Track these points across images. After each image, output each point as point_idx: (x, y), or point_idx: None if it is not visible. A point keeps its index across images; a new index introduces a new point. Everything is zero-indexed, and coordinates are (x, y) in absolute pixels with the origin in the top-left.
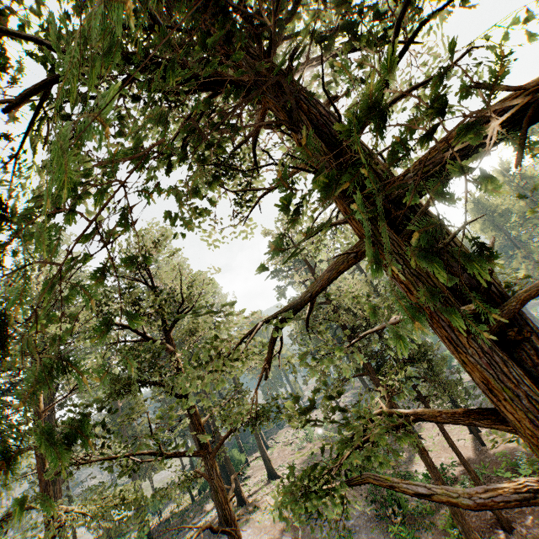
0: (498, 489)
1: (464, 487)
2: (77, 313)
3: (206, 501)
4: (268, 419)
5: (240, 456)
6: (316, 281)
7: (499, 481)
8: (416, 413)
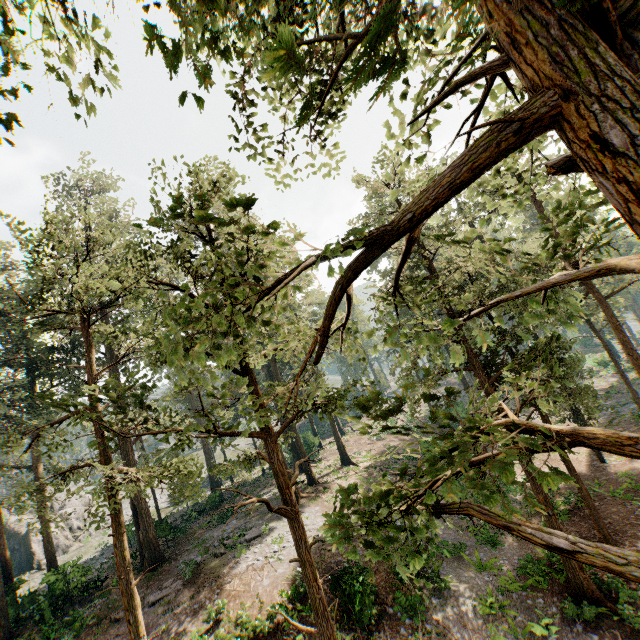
0: None
1: (567, 502)
2: (120, 269)
3: None
4: (338, 410)
5: (313, 439)
6: (425, 190)
7: (614, 502)
8: (576, 435)
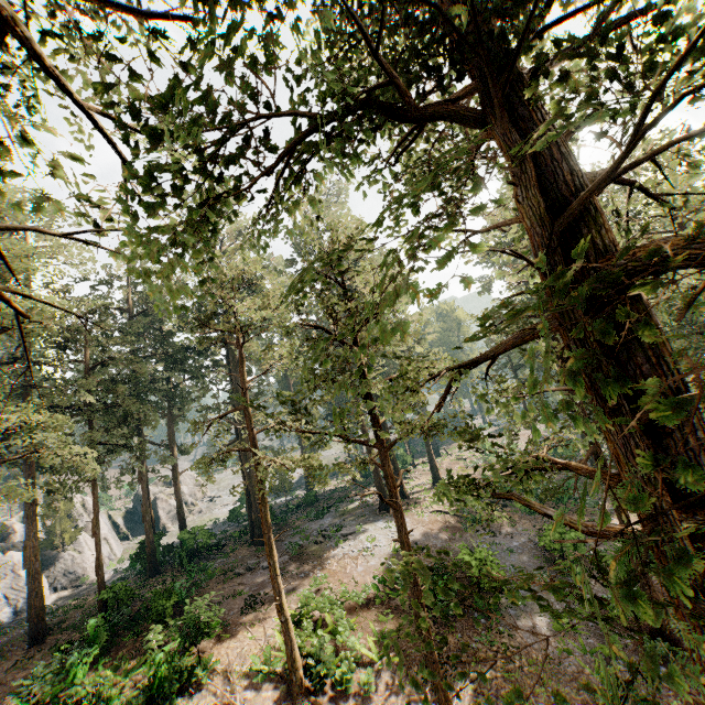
0: (611, 530)
1: None
2: (266, 299)
3: (368, 486)
4: (440, 434)
5: (406, 456)
6: (500, 343)
7: None
8: (565, 465)
